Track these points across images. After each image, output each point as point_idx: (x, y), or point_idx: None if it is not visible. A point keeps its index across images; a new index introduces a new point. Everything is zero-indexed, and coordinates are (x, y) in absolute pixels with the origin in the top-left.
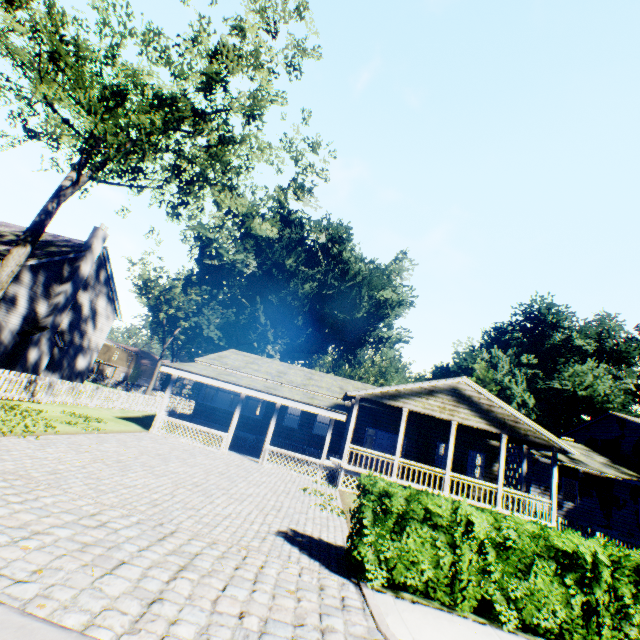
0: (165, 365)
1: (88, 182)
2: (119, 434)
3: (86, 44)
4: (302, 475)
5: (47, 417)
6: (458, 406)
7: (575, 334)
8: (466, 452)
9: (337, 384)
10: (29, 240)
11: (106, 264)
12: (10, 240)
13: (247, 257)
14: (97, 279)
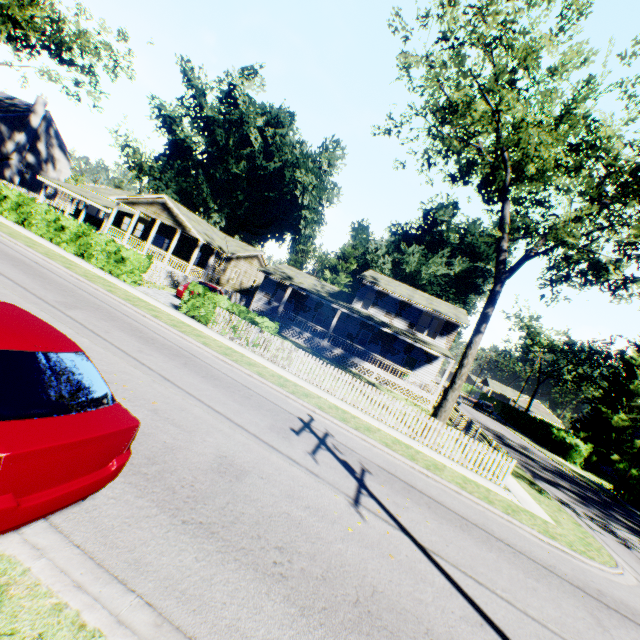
0: (40, 176)
1: None
2: None
3: None
4: None
5: None
6: (163, 213)
7: (449, 229)
8: (208, 257)
9: None
10: None
11: (53, 124)
12: None
13: (195, 135)
14: (49, 134)
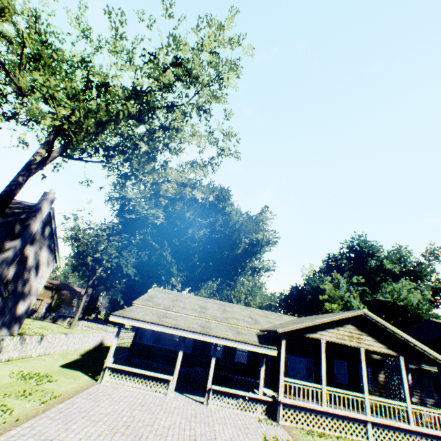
0: (114, 314)
1: (57, 157)
2: (76, 398)
3: (62, 50)
4: (244, 412)
5: None
6: (362, 334)
7: (385, 260)
8: (356, 366)
9: (246, 314)
10: None
11: (51, 221)
12: None
13: (157, 211)
14: (42, 234)
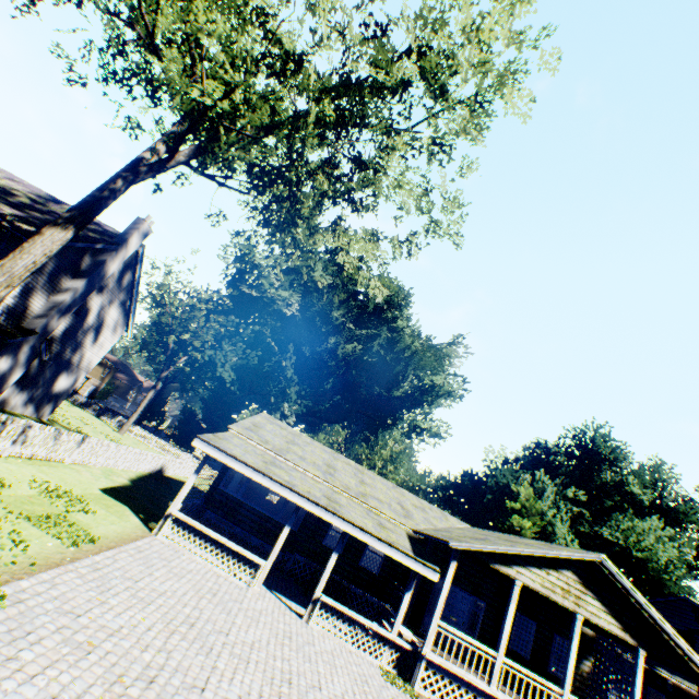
0: (201, 438)
1: (182, 163)
2: (119, 551)
3: None
4: (362, 652)
5: (12, 503)
6: (586, 593)
7: (631, 478)
8: (551, 635)
9: (394, 496)
10: (74, 221)
11: (136, 266)
12: (21, 203)
13: (291, 296)
14: (119, 281)
